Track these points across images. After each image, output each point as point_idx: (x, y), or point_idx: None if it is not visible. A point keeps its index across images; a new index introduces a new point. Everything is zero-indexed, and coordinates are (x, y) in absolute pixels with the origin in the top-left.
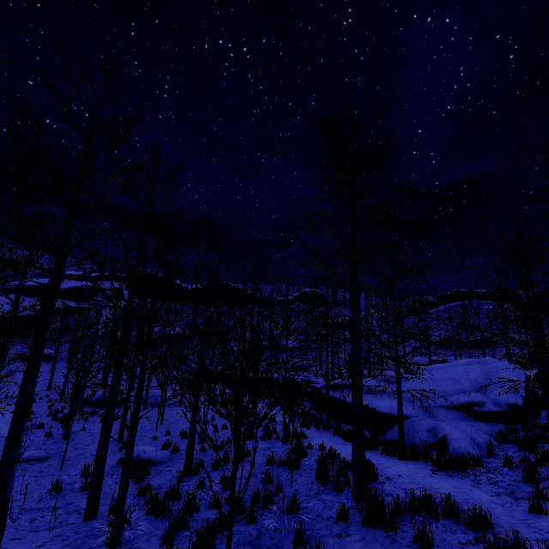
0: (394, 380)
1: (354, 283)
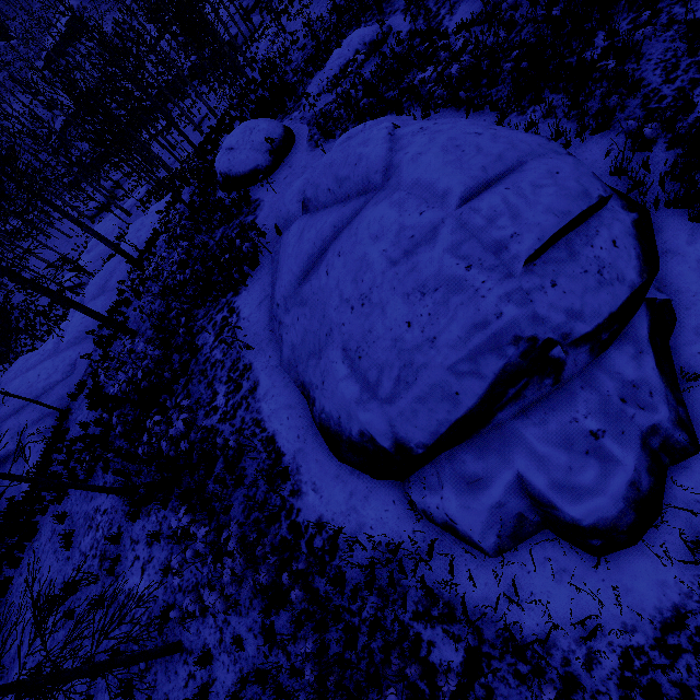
0: None
1: None
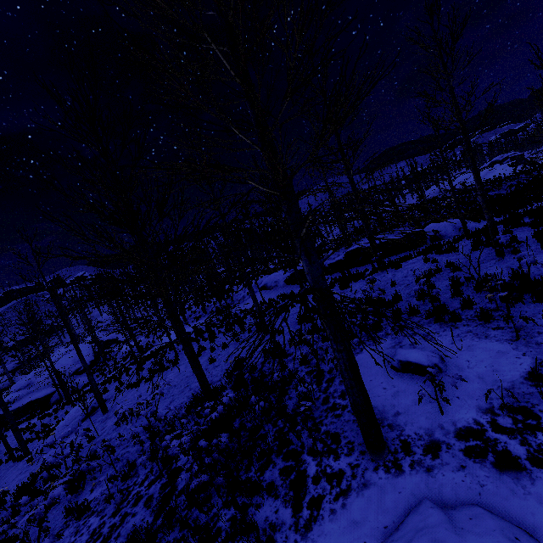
0: (26, 386)
1: (47, 352)
